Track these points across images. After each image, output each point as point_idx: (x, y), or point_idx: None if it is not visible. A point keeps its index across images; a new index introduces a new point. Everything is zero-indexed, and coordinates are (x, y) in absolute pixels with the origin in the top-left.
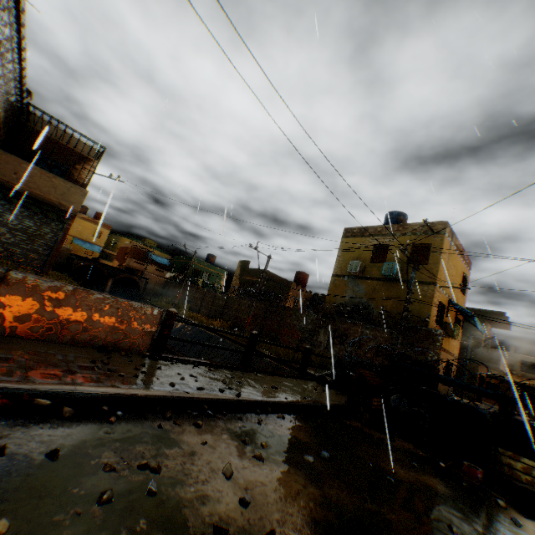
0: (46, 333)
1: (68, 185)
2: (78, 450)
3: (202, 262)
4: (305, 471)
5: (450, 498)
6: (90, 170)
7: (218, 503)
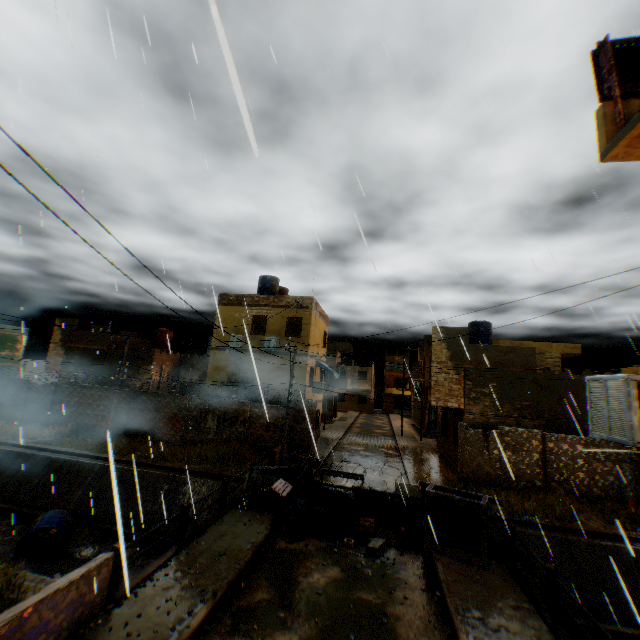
0: None
1: None
2: None
3: None
4: (285, 626)
5: (345, 580)
6: None
7: None
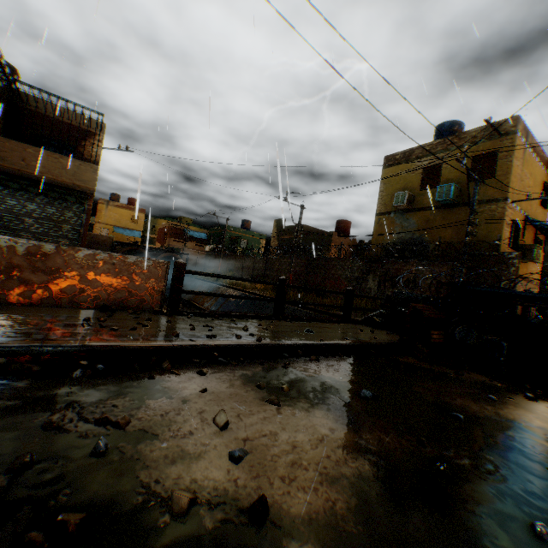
0: (40, 298)
1: (77, 164)
2: (22, 408)
3: (238, 230)
4: (336, 414)
5: (545, 434)
6: (94, 142)
7: (196, 461)
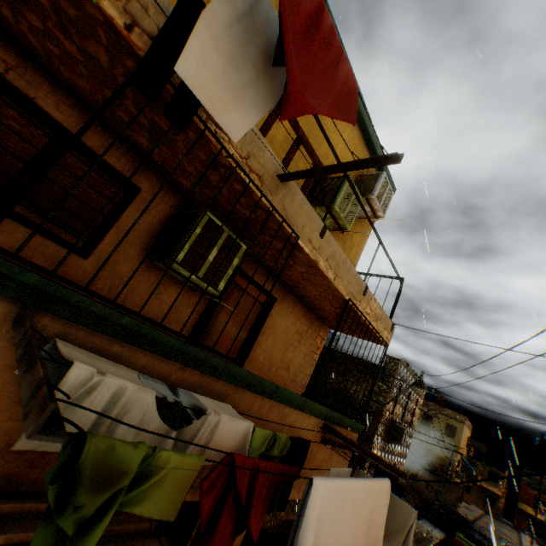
0: None
1: None
2: None
3: None
4: None
5: None
6: None
7: None
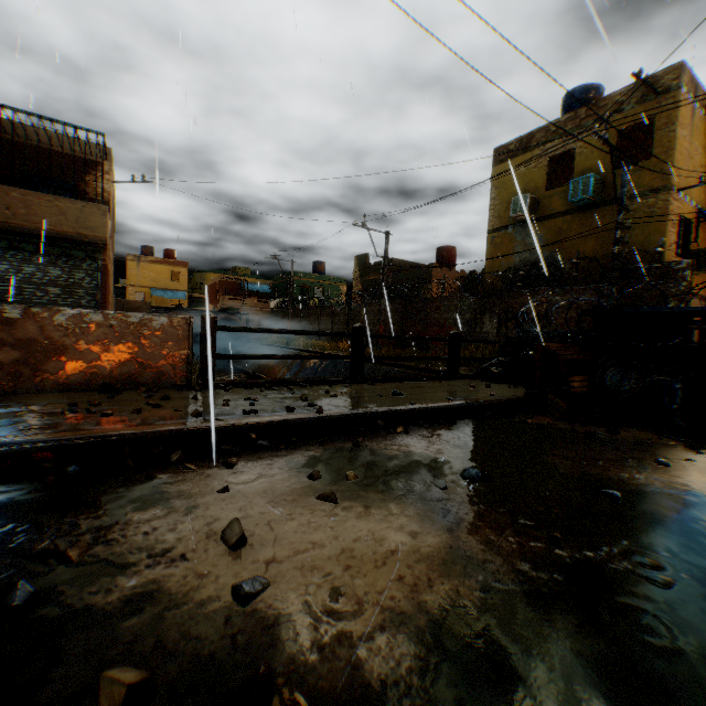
0: (14, 383)
1: (79, 206)
2: None
3: (309, 275)
4: (424, 507)
5: None
6: (97, 174)
7: (176, 607)
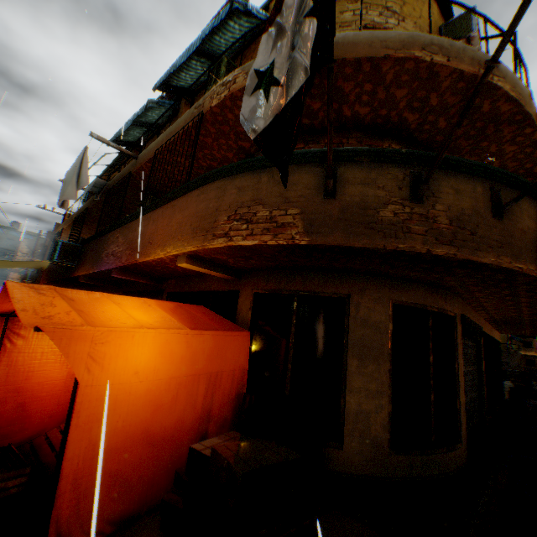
0: None
1: None
2: None
3: None
4: None
5: None
6: None
7: None
